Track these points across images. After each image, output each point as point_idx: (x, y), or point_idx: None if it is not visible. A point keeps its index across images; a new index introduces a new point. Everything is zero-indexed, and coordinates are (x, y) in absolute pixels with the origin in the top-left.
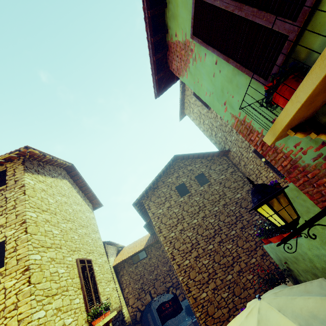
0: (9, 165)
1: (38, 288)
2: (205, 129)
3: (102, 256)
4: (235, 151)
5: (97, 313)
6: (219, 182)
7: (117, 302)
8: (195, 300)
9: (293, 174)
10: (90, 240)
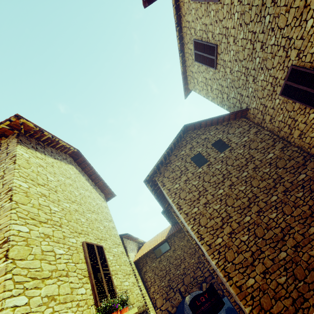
0: (4, 141)
1: (20, 266)
2: (214, 96)
3: (117, 246)
4: (255, 106)
5: (108, 307)
6: (242, 145)
7: (140, 300)
8: (240, 289)
9: None
10: (102, 227)
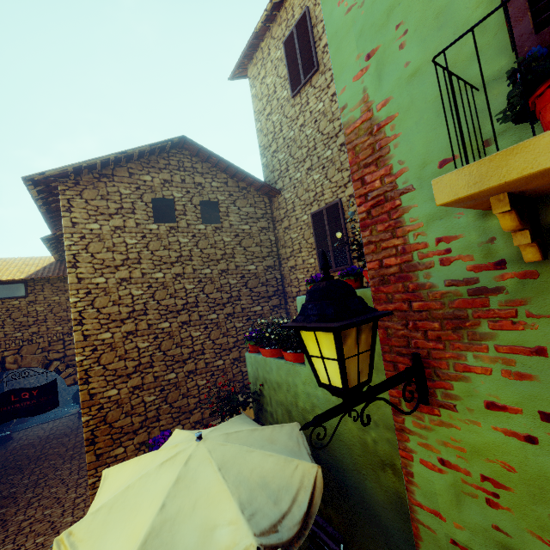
0: None
1: None
2: (265, 129)
3: None
4: (287, 197)
5: None
6: (235, 233)
7: None
8: (92, 397)
9: (388, 289)
10: None
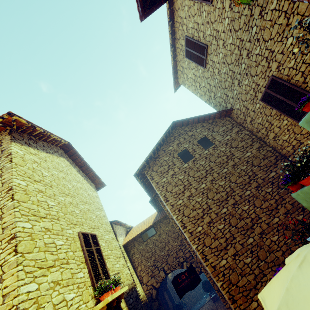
0: None
1: (28, 258)
2: (202, 93)
3: (108, 233)
4: (238, 107)
5: (104, 287)
6: (224, 143)
7: (129, 279)
8: (214, 268)
9: None
10: (94, 216)
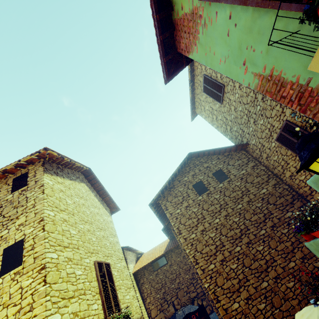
0: (31, 168)
1: (54, 289)
2: (219, 125)
3: (120, 261)
4: (254, 143)
5: None
6: (240, 178)
7: (139, 312)
8: (226, 311)
9: None
10: (108, 243)
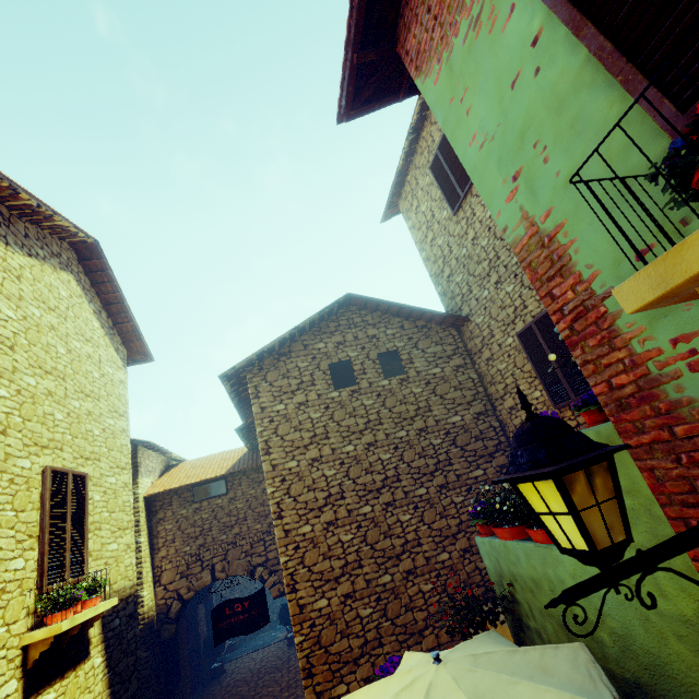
0: None
1: None
2: (432, 256)
3: (119, 471)
4: (479, 322)
5: (62, 600)
6: (425, 380)
7: (131, 576)
8: (302, 609)
9: (632, 415)
10: (98, 430)
